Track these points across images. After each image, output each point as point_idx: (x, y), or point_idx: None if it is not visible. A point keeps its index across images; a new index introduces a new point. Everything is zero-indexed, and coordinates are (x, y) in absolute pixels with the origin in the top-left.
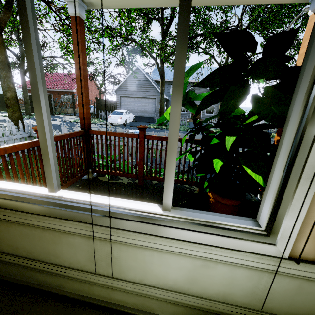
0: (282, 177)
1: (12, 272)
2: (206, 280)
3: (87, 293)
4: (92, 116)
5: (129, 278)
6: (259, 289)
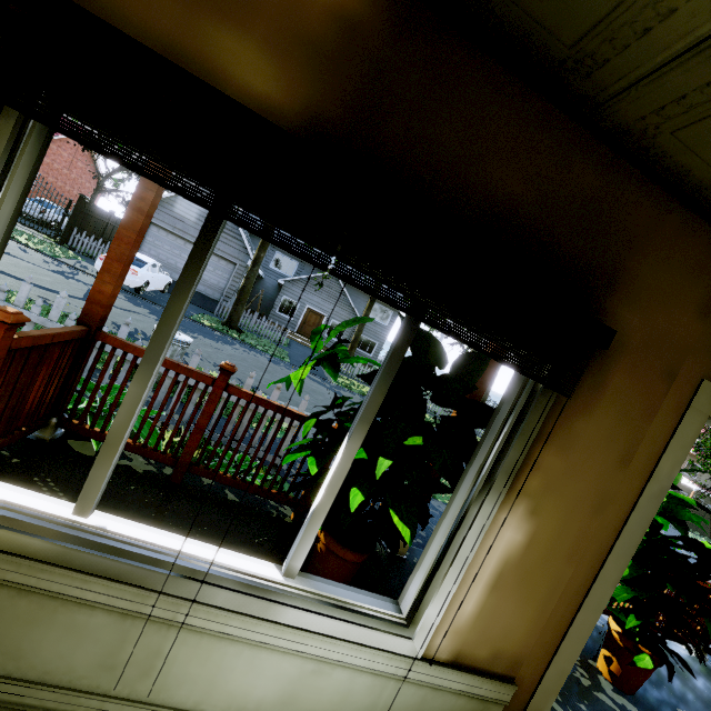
0: (438, 553)
1: None
2: (310, 697)
3: None
4: (47, 231)
5: (174, 702)
6: (378, 707)
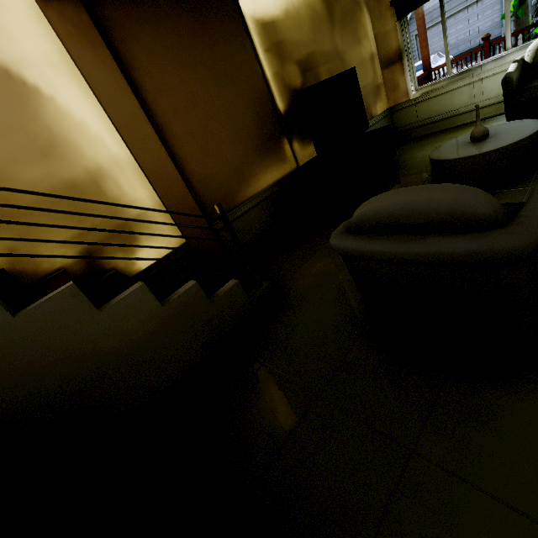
0: None
1: (427, 130)
2: None
3: (468, 120)
4: None
5: (491, 97)
6: None
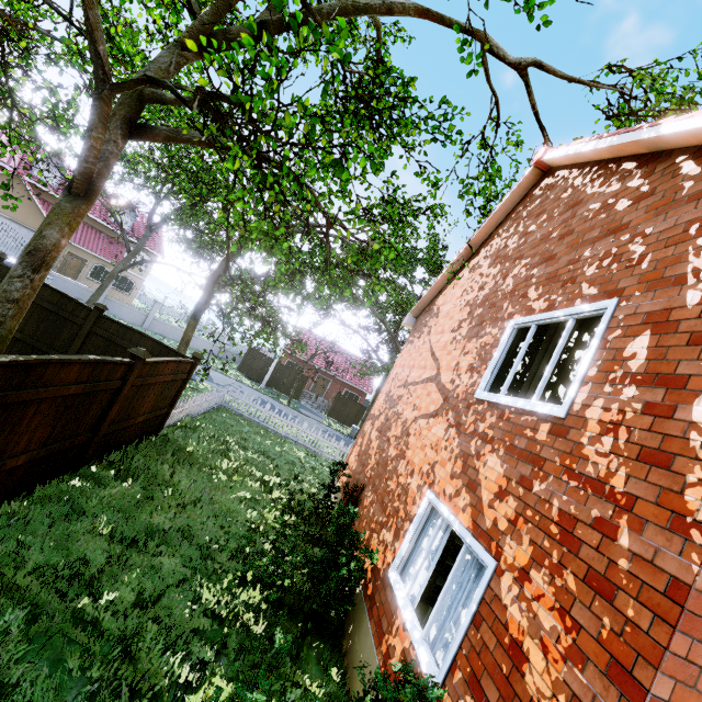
0: None
1: None
2: None
3: None
4: None
5: None
6: None
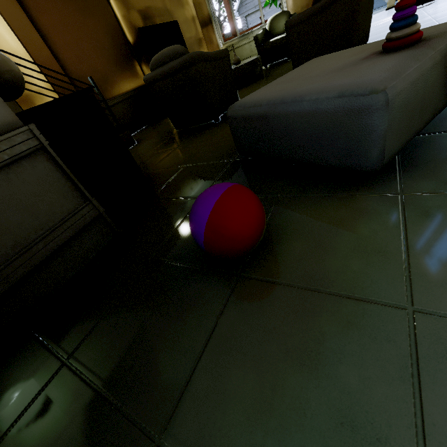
0: None
1: None
2: None
3: None
4: None
5: None
6: None
